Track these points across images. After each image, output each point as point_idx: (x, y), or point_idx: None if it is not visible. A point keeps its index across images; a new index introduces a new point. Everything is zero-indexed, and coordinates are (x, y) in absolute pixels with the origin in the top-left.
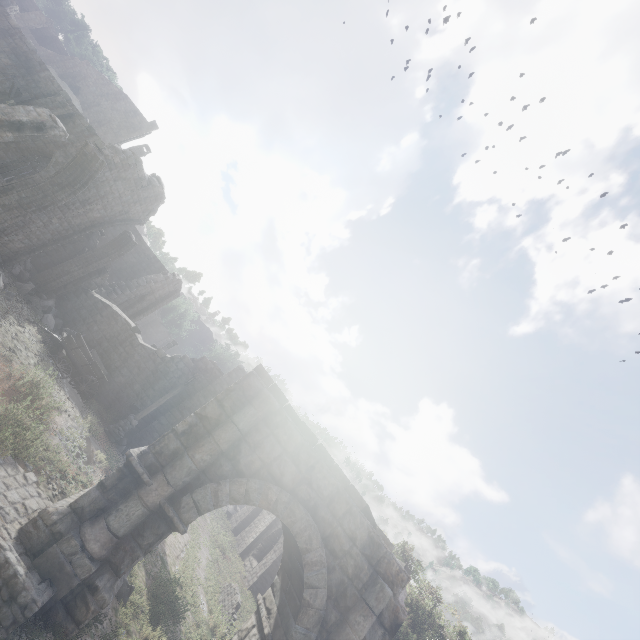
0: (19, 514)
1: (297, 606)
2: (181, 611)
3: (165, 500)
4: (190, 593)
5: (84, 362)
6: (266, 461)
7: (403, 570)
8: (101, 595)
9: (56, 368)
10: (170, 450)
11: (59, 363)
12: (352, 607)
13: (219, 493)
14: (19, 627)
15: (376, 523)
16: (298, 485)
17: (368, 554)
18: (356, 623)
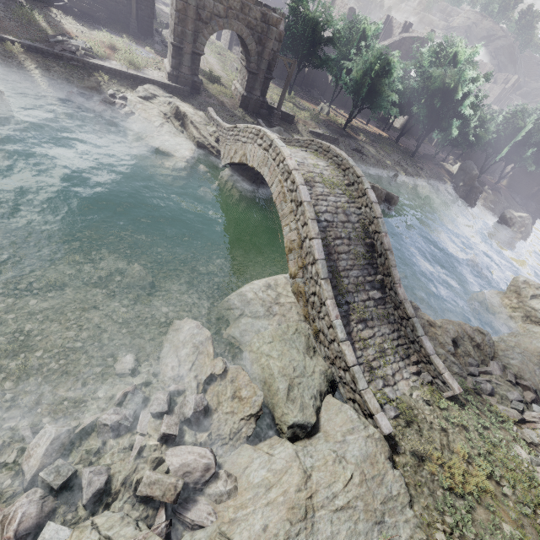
0: (163, 79)
1: (248, 53)
2: (219, 79)
3: (192, 49)
4: (218, 74)
5: (87, 8)
6: (211, 11)
7: (278, 18)
8: (198, 82)
9: (86, 23)
10: (180, 32)
11: (83, 19)
12: (265, 42)
13: (205, 35)
14: (189, 96)
15: (262, 6)
16: (227, 12)
17: (264, 21)
18: (268, 46)
